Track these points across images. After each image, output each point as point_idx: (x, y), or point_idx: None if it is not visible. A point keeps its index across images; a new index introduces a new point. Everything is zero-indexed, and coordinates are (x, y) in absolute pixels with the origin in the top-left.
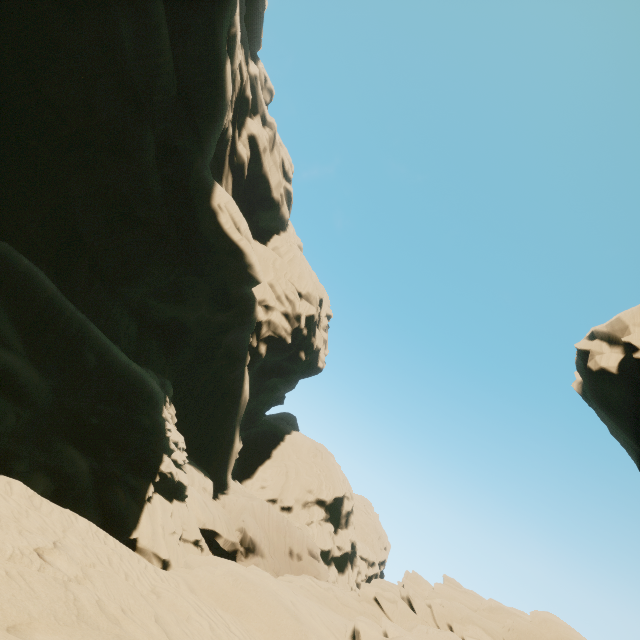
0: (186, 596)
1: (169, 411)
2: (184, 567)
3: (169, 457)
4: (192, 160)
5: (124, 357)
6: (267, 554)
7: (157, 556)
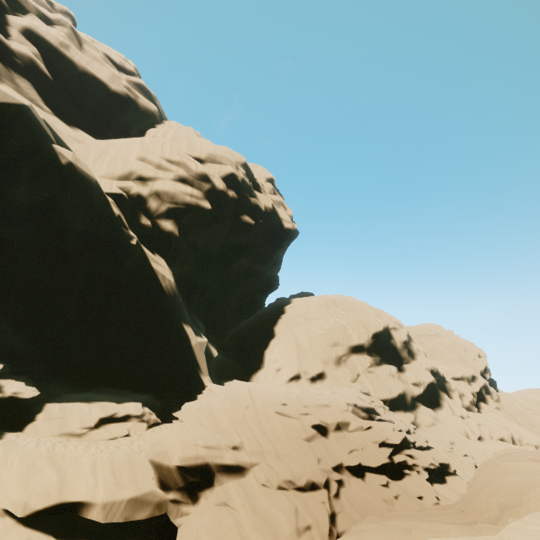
0: None
1: None
2: None
3: None
4: None
5: None
6: (256, 467)
7: None
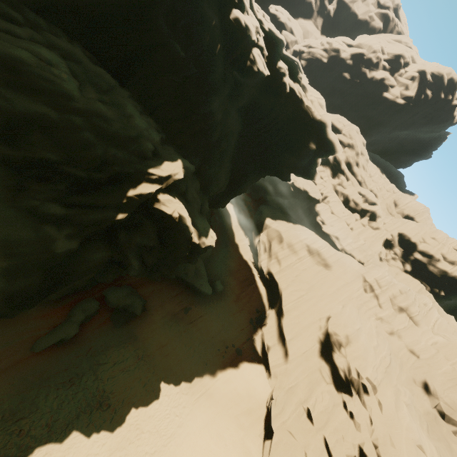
0: None
1: None
2: None
3: None
4: (264, 1)
5: None
6: None
7: None
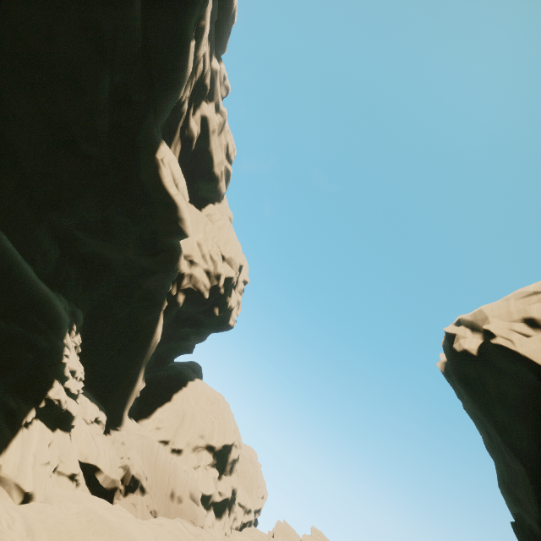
0: (10, 539)
1: (74, 340)
2: (43, 502)
3: (62, 384)
4: (144, 114)
5: (34, 276)
6: (147, 494)
7: (19, 487)
